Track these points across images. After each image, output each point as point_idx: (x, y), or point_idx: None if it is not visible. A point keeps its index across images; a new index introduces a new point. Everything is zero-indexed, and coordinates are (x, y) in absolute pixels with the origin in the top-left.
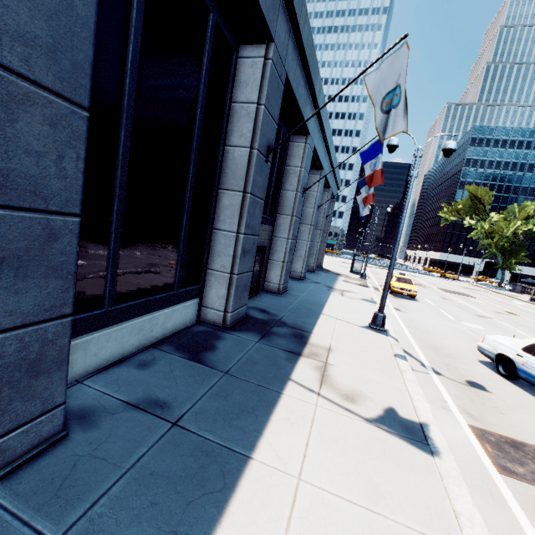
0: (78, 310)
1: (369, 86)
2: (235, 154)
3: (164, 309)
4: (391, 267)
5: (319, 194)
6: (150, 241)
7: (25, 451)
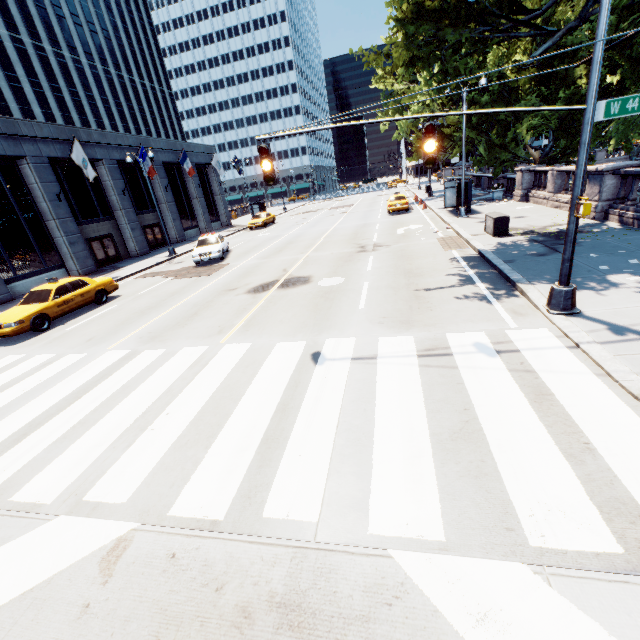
0: (7, 277)
1: (75, 160)
2: (42, 206)
3: (44, 275)
4: (162, 223)
5: (161, 179)
6: (21, 253)
7: (6, 301)
